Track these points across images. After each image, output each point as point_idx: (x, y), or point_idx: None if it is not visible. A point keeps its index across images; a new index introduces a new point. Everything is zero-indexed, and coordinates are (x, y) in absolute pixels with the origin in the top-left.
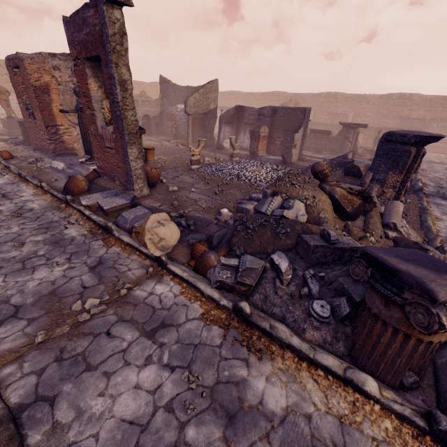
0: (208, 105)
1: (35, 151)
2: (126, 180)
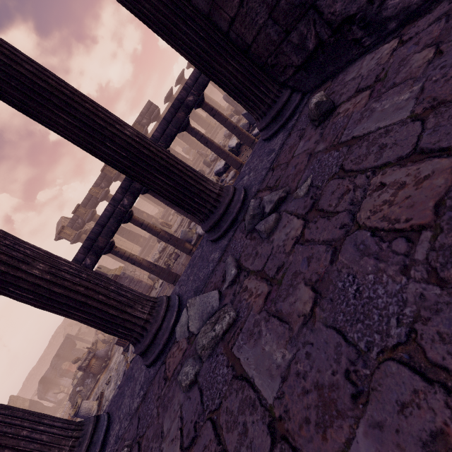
0: (24, 407)
1: None
2: None
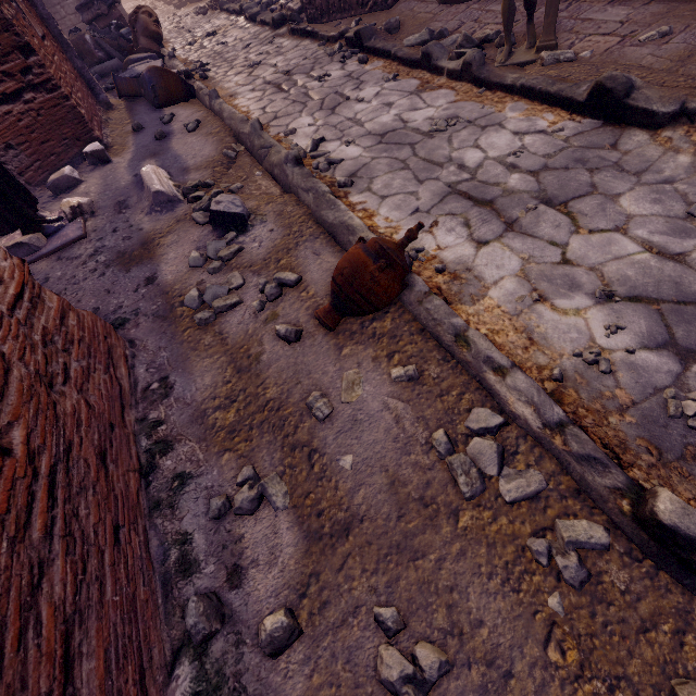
0: None
1: (219, 499)
2: (94, 98)
